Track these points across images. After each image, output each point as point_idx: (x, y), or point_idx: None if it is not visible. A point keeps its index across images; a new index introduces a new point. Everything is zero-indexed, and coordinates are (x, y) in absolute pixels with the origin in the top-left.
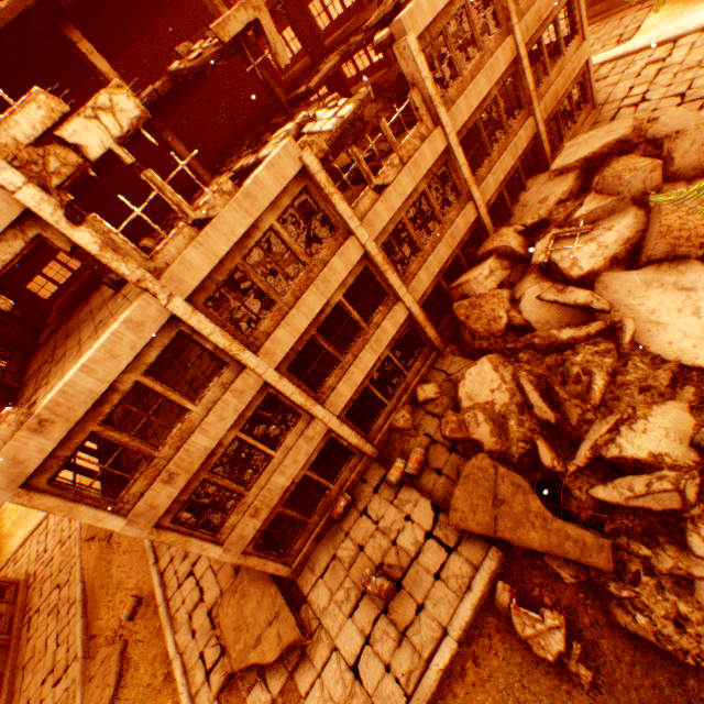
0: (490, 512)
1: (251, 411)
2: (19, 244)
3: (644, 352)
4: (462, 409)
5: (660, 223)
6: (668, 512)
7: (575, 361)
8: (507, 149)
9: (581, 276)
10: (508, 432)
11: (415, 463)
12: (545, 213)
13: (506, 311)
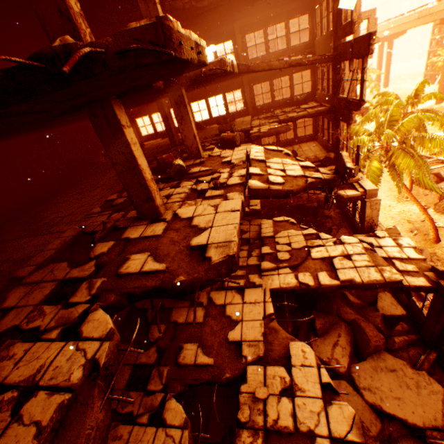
0: None
1: None
2: None
3: None
4: None
5: None
6: None
7: None
8: None
9: None
10: None
11: None
12: None
13: None
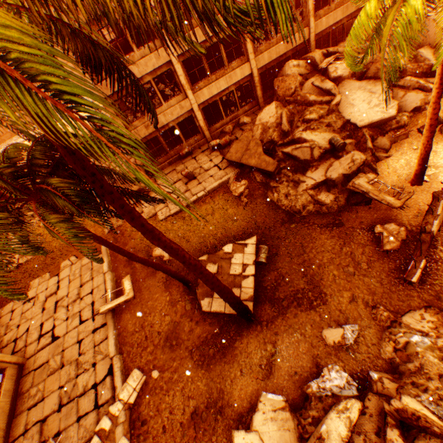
0: (242, 153)
1: (160, 73)
2: None
3: (339, 115)
4: (254, 125)
5: (378, 56)
6: (306, 163)
7: (309, 110)
8: (342, 7)
9: (335, 78)
10: (267, 134)
11: (224, 141)
12: (341, 51)
13: (295, 88)
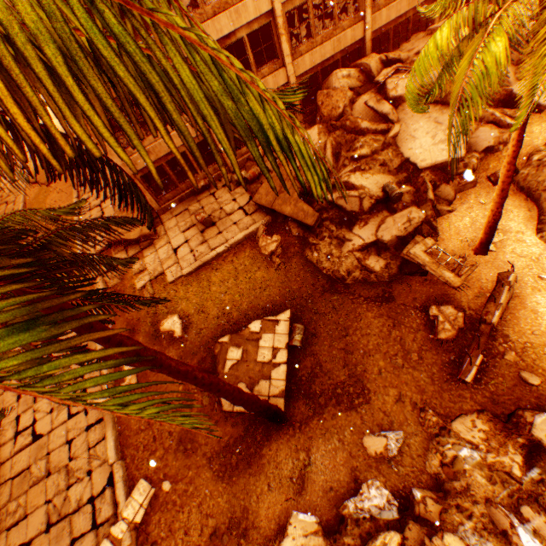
0: (274, 196)
1: None
2: None
3: (397, 150)
4: None
5: None
6: (353, 215)
7: (360, 141)
8: None
9: (394, 98)
10: None
11: (251, 174)
12: (404, 57)
13: (344, 106)
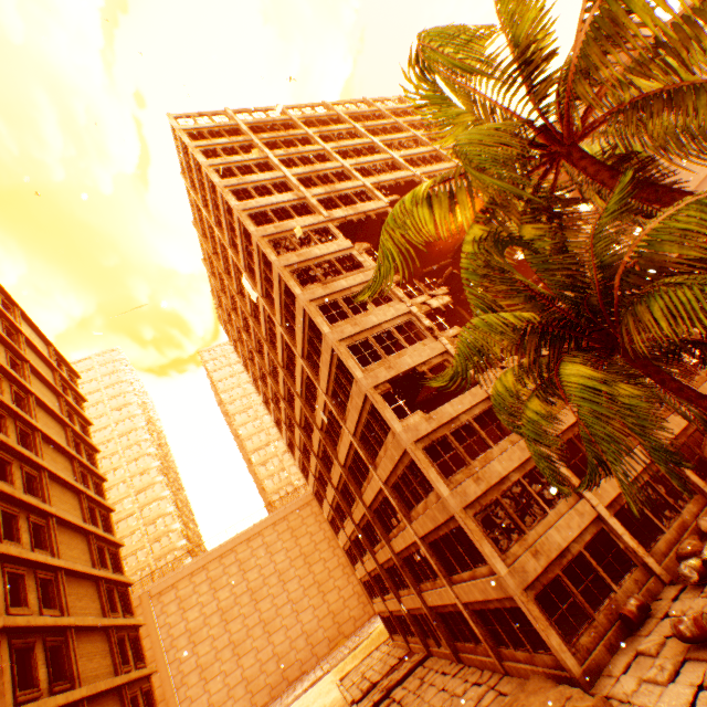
0: None
1: (528, 467)
2: (440, 360)
3: None
4: None
5: None
6: None
7: None
8: None
9: None
10: None
11: None
12: None
13: None
